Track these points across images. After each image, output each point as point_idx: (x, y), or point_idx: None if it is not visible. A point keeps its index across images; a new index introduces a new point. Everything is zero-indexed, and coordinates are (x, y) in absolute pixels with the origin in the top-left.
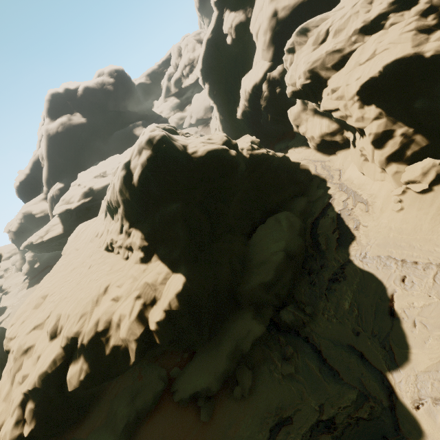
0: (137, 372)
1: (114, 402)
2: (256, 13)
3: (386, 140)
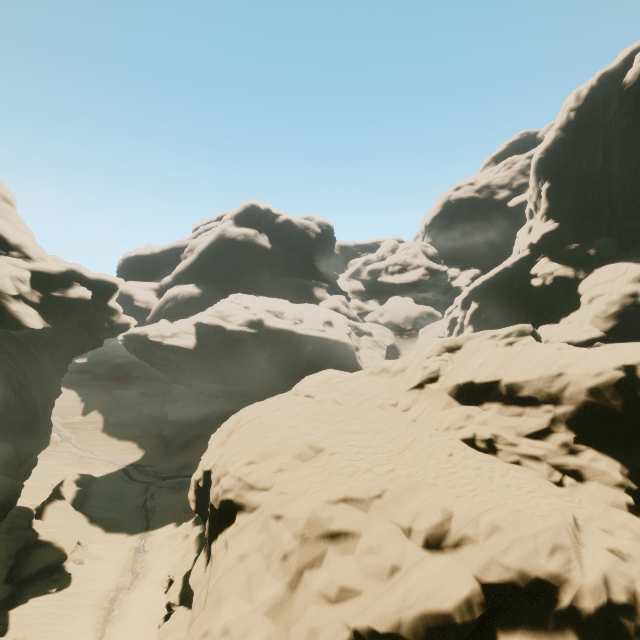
0: None
1: None
2: (599, 281)
3: None
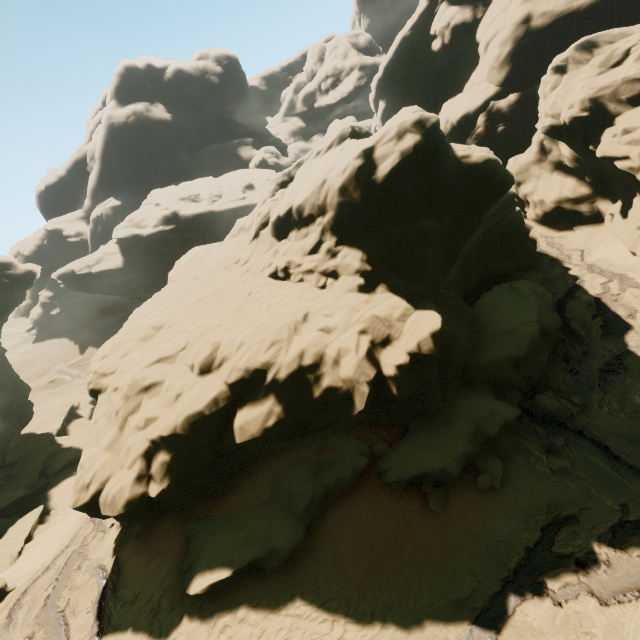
0: (319, 442)
1: (282, 476)
2: (495, 14)
3: None
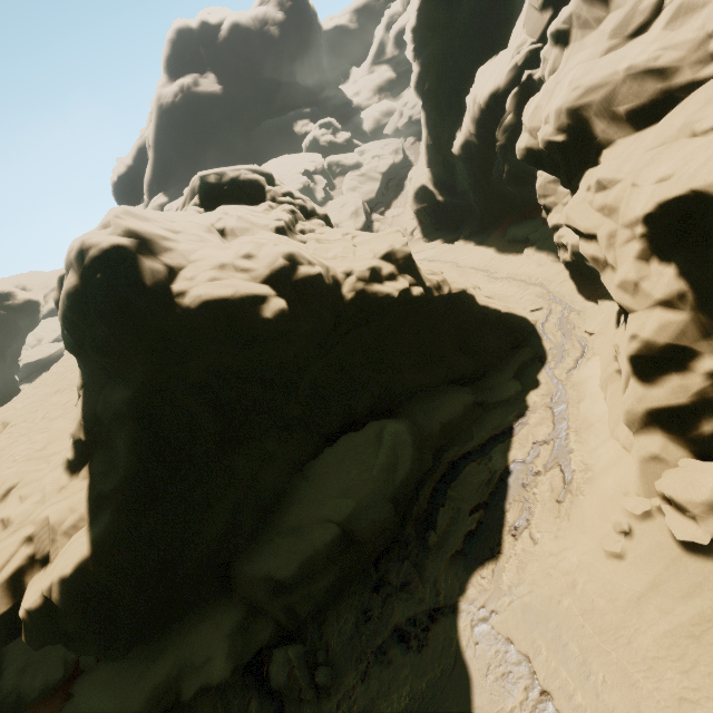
0: None
1: (10, 652)
2: None
3: (666, 368)
